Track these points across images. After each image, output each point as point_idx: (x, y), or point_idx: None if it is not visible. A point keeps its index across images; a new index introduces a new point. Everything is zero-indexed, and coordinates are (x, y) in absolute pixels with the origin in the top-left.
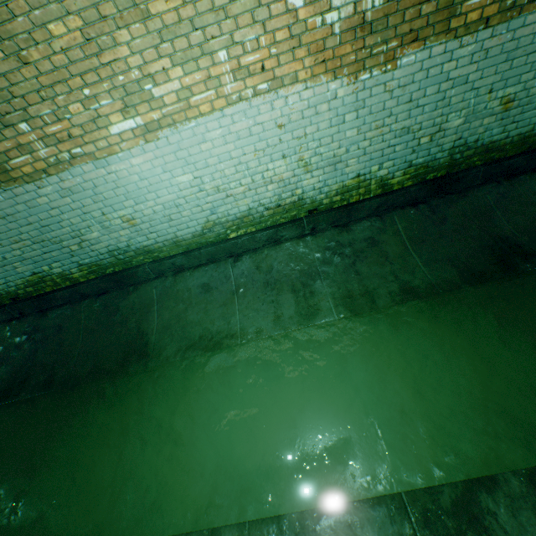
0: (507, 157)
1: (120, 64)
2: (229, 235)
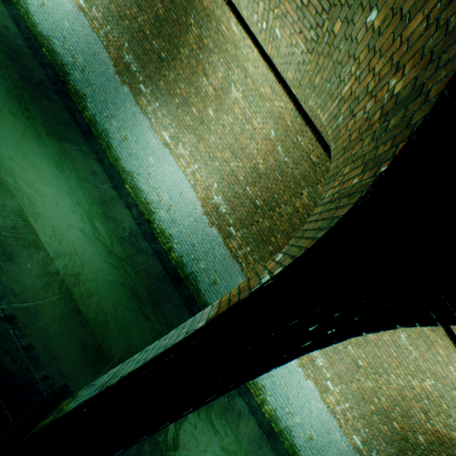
0: (197, 303)
1: (185, 135)
2: (127, 185)
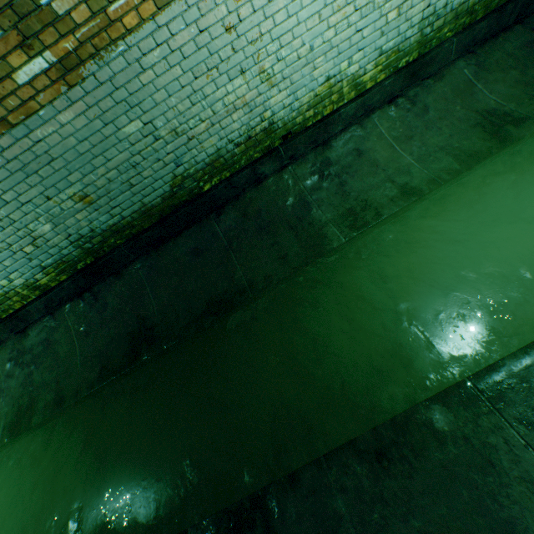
0: (146, 228)
1: None
2: None
